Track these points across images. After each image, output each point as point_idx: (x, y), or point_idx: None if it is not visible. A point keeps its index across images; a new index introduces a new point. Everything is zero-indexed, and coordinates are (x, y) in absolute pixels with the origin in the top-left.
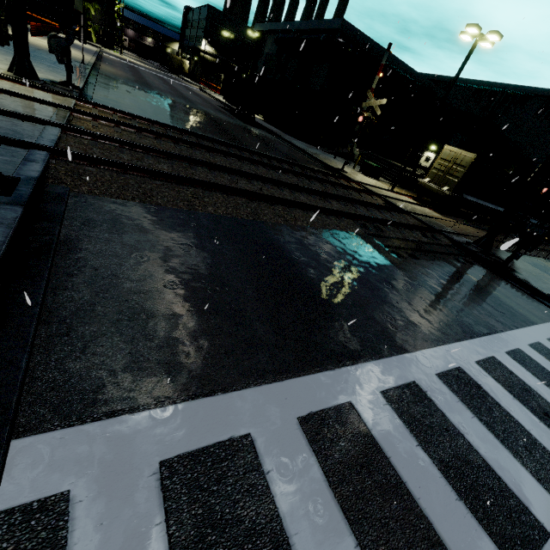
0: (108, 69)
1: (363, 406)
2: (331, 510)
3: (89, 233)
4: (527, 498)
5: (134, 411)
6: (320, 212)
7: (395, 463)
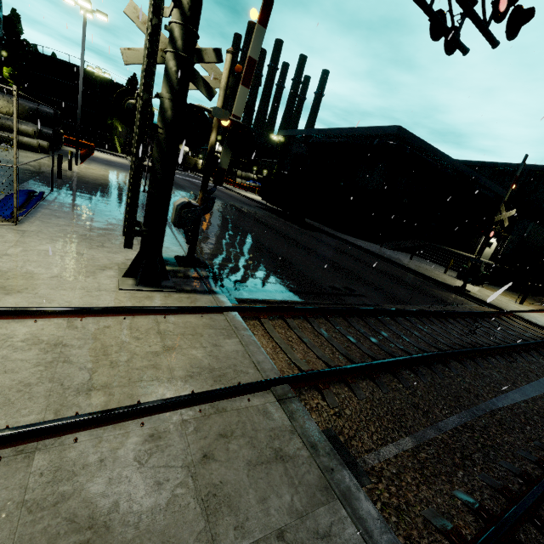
0: None
1: None
2: None
3: None
4: None
5: None
6: None
7: None
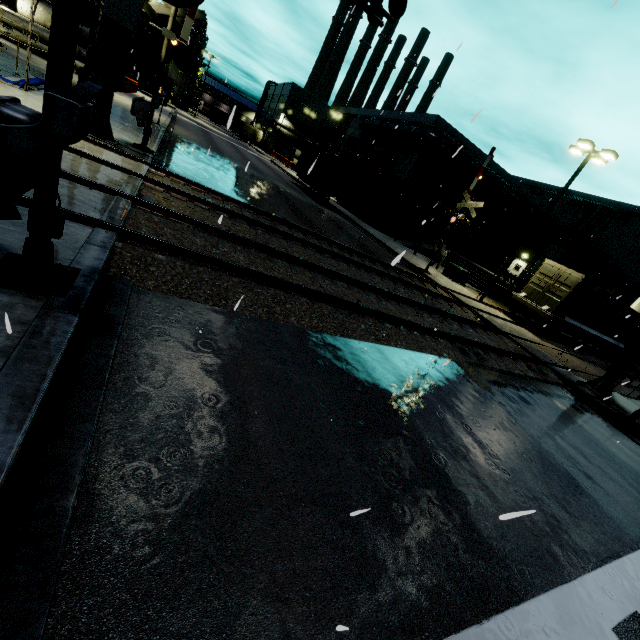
0: (182, 131)
1: None
2: None
3: (152, 352)
4: None
5: None
6: (413, 329)
7: None
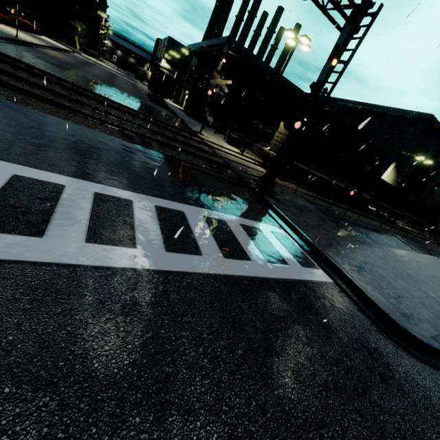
0: (52, 52)
1: None
2: None
3: None
4: None
5: None
6: (82, 116)
7: None
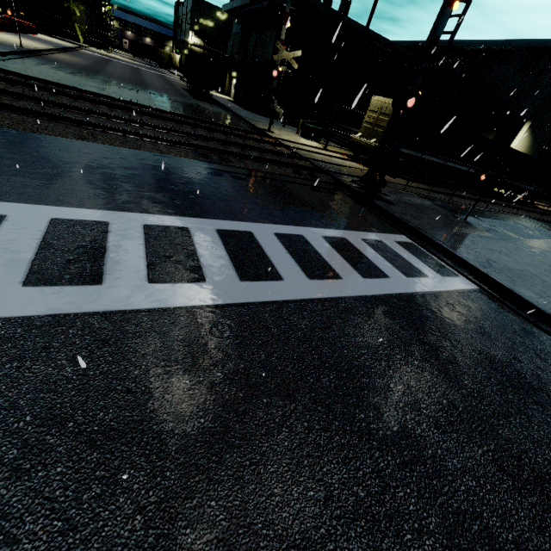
0: (62, 56)
1: None
2: None
3: None
4: None
5: None
6: (149, 141)
7: None
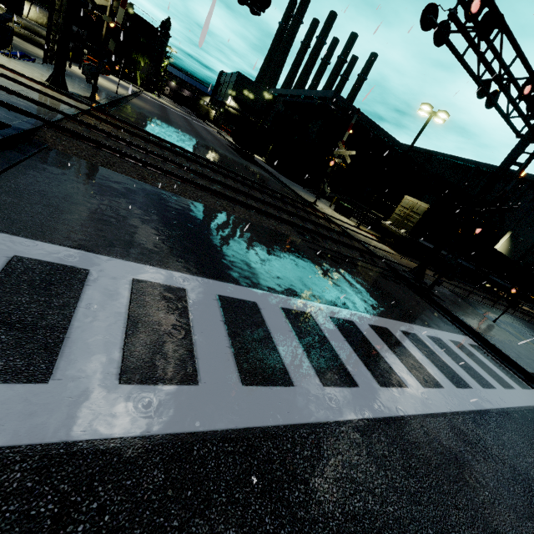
0: (139, 102)
1: (195, 294)
2: (120, 312)
3: (47, 167)
4: (293, 370)
5: (15, 235)
6: (263, 215)
7: (193, 319)
